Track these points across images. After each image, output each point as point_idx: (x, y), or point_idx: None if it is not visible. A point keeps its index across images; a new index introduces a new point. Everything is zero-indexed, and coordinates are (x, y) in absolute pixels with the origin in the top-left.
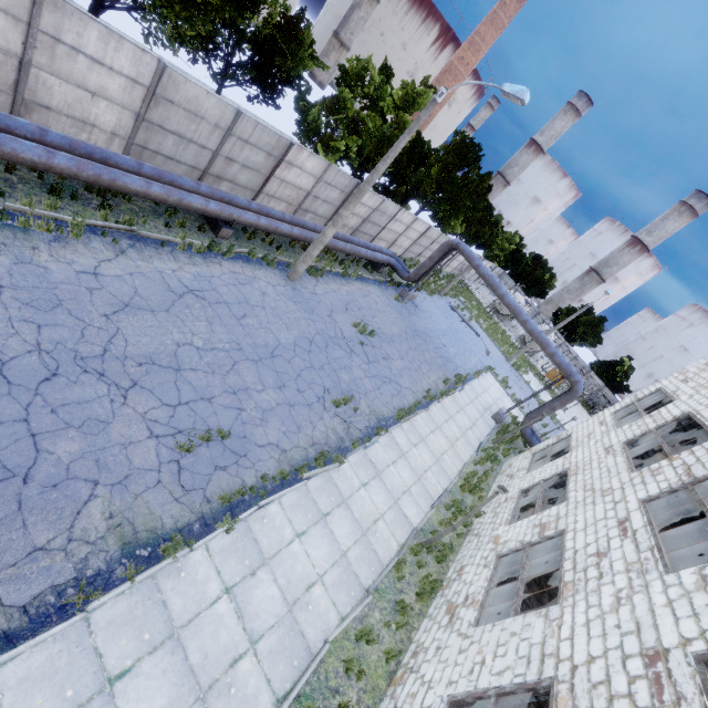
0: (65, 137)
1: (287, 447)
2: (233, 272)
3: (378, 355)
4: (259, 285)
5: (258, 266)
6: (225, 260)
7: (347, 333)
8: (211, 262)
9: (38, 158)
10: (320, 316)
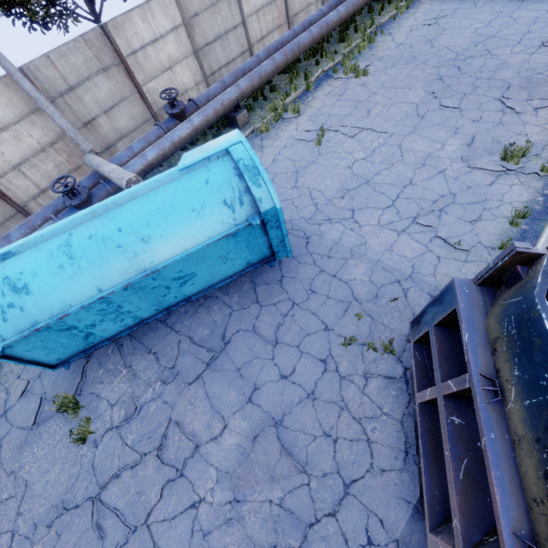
0: (325, 6)
1: None
2: (432, 0)
3: None
4: None
5: None
6: (419, 1)
7: None
8: (417, 7)
9: (337, 18)
10: None
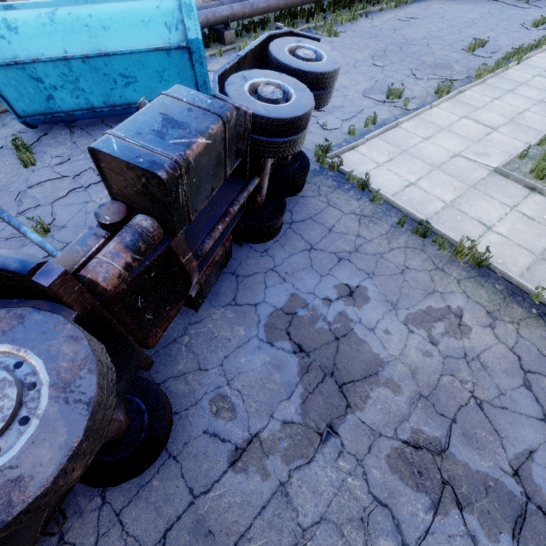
0: None
1: (519, 44)
2: (417, 8)
3: (545, 3)
4: (434, 7)
5: (424, 1)
6: (408, 6)
7: (510, 3)
8: (404, 9)
9: None
10: (483, 4)
